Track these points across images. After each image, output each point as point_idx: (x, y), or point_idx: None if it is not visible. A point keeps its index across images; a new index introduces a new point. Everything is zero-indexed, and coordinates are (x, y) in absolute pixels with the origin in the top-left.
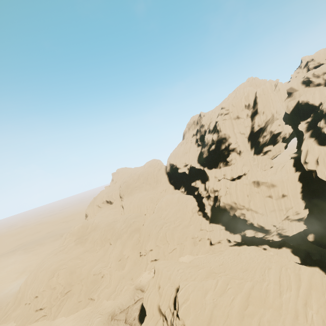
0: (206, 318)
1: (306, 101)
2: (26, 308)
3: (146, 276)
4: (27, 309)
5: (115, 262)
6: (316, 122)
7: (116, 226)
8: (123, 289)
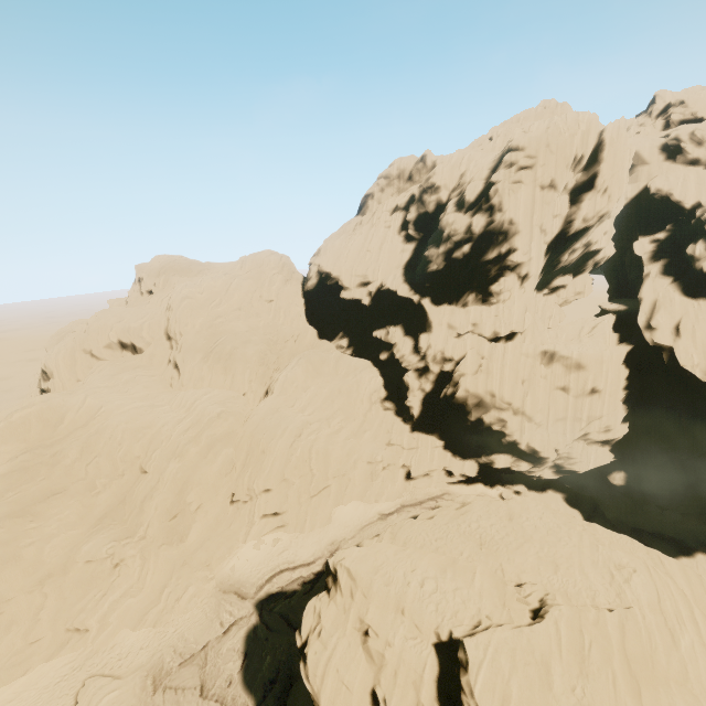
0: None
1: (668, 191)
2: None
3: (248, 556)
4: None
5: (160, 524)
6: (678, 244)
7: (164, 423)
8: (184, 594)
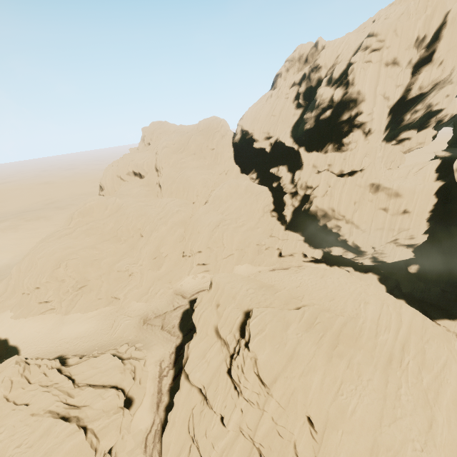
0: (285, 354)
1: None
2: (25, 299)
3: (189, 281)
4: (27, 300)
5: (148, 260)
6: None
7: (151, 213)
8: (159, 292)
